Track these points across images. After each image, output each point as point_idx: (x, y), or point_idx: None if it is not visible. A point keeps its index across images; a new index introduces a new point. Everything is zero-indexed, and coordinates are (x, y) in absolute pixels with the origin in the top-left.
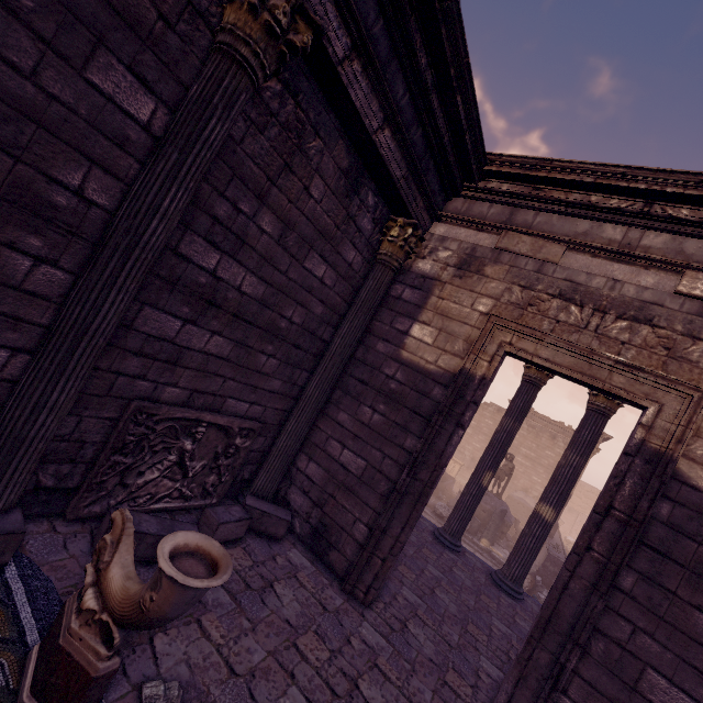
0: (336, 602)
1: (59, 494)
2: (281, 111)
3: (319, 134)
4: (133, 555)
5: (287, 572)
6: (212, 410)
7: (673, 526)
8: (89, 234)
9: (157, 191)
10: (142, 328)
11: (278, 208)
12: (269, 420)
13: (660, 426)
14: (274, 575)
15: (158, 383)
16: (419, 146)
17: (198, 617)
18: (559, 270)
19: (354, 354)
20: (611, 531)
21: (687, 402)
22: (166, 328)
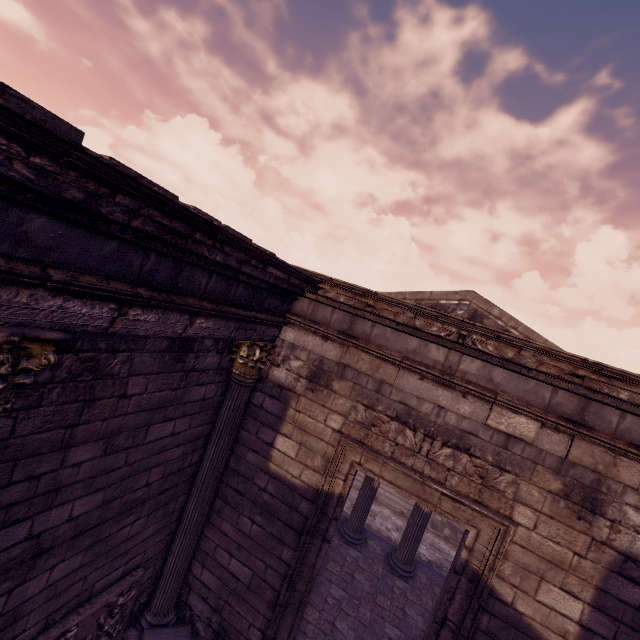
0: None
1: None
2: (57, 372)
3: (119, 350)
4: None
5: None
6: (80, 604)
7: (490, 634)
8: None
9: None
10: None
11: (92, 434)
12: (153, 553)
13: (479, 549)
14: None
15: None
16: (244, 296)
17: None
18: (395, 392)
19: (227, 463)
20: (447, 639)
21: (496, 531)
22: None
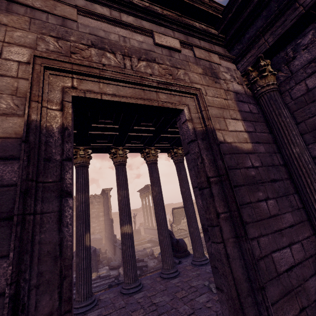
0: None
1: None
2: None
3: None
4: None
5: None
6: None
7: (230, 167)
8: None
9: None
10: None
11: None
12: None
13: (194, 117)
14: None
15: None
16: None
17: None
18: (81, 26)
19: None
20: (217, 192)
21: (195, 99)
22: None
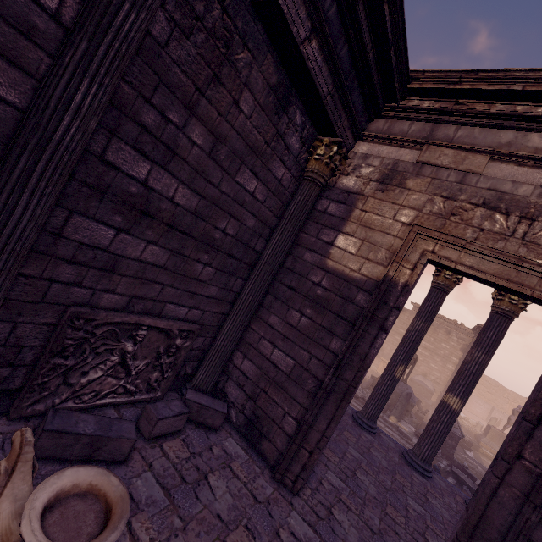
0: (267, 491)
1: (1, 395)
2: (207, 15)
3: (247, 45)
4: (32, 482)
5: (221, 463)
6: (152, 314)
7: None
8: (0, 134)
9: (66, 84)
10: (72, 236)
11: (208, 120)
12: (208, 322)
13: None
14: (209, 466)
15: (95, 290)
16: (344, 63)
17: (128, 519)
18: (483, 180)
19: (283, 263)
20: None
21: None
22: (99, 237)
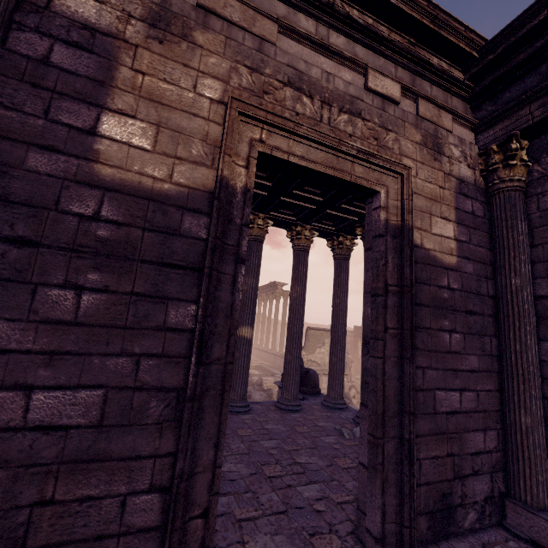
0: None
1: None
2: None
3: None
4: None
5: None
6: None
7: (417, 280)
8: None
9: None
10: None
11: None
12: None
13: (392, 205)
14: None
15: None
16: None
17: None
18: (280, 53)
19: None
20: (393, 305)
21: (400, 181)
22: None
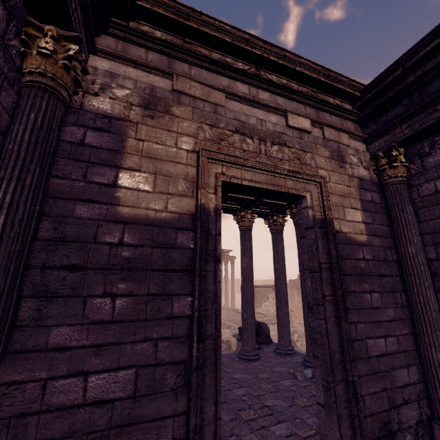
0: None
1: None
2: None
3: None
4: None
5: None
6: None
7: (341, 257)
8: None
9: None
10: None
11: None
12: None
13: (315, 205)
14: None
15: None
16: None
17: None
18: (228, 112)
19: (36, 234)
20: (327, 278)
21: (319, 187)
22: None
